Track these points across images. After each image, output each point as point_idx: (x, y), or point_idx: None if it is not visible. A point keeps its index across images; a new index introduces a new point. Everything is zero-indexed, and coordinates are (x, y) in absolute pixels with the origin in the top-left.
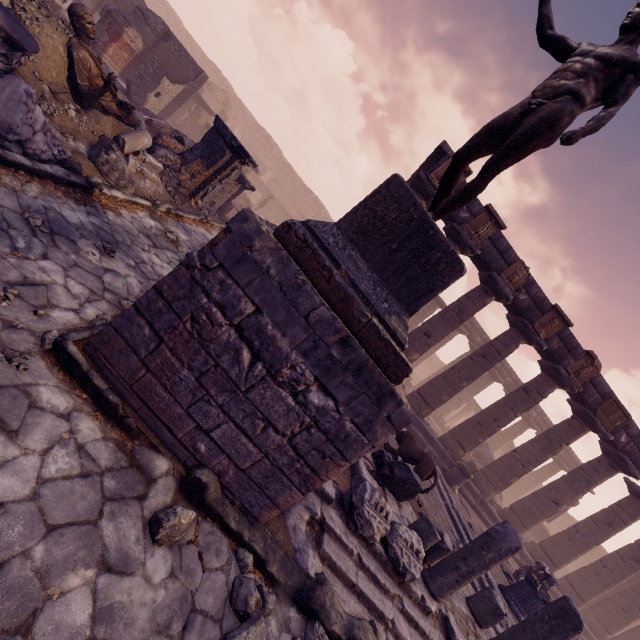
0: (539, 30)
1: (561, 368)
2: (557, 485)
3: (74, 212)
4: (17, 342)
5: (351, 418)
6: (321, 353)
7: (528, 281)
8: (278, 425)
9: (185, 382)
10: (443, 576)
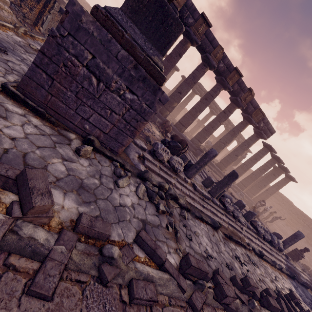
0: None
1: (238, 98)
2: (237, 149)
3: None
4: None
5: (145, 103)
6: (126, 74)
7: (223, 56)
8: (116, 111)
9: (71, 98)
10: (191, 171)
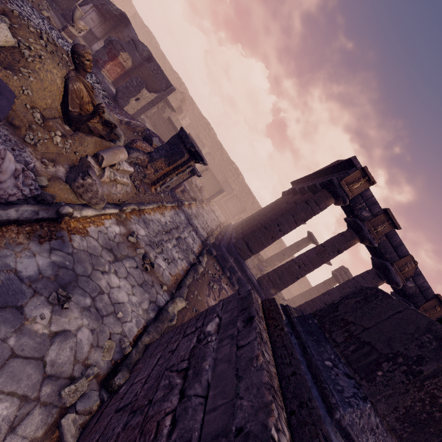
0: None
1: None
2: None
3: (33, 257)
4: None
5: None
6: None
7: (415, 272)
8: None
9: None
10: None
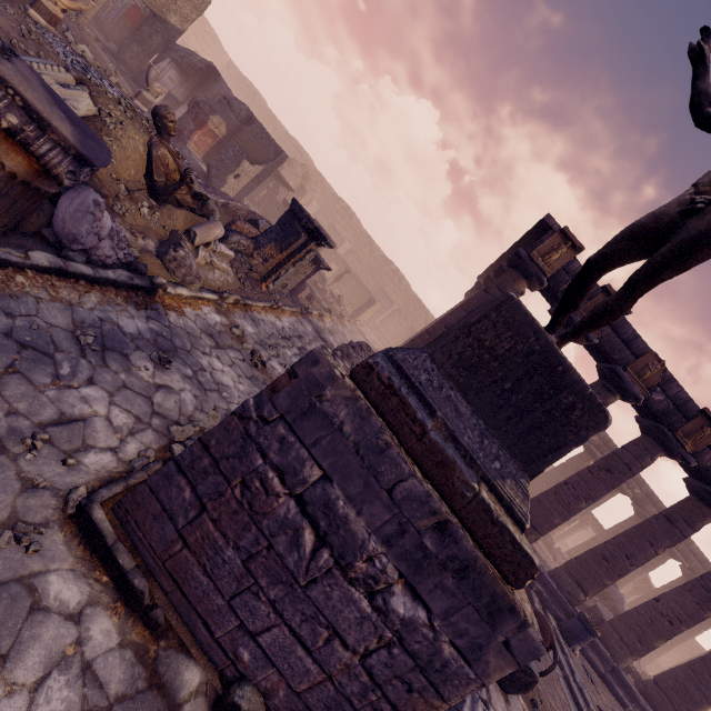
0: (694, 108)
1: None
2: None
3: (132, 319)
4: (34, 509)
5: (450, 638)
6: (409, 541)
7: (664, 377)
8: (347, 637)
9: (229, 564)
10: None
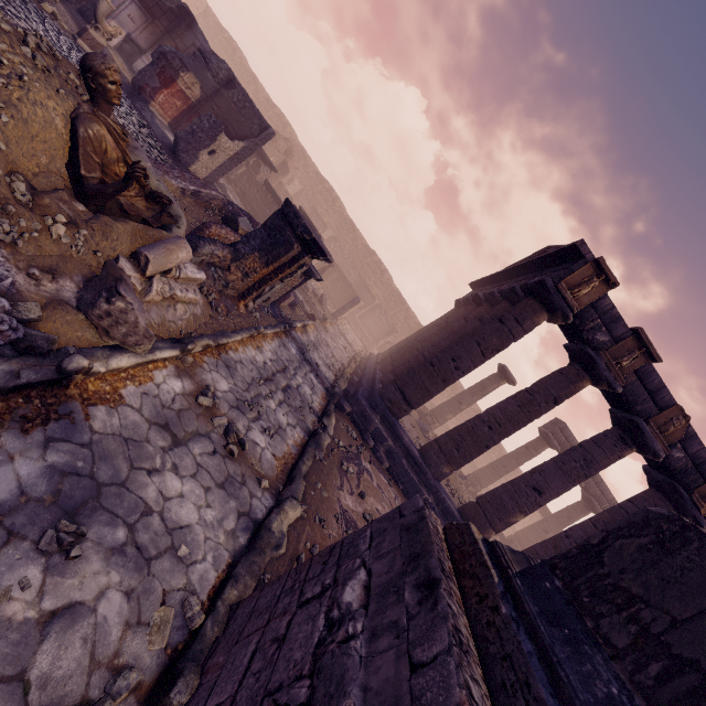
0: None
1: None
2: None
3: (8, 463)
4: None
5: None
6: None
7: (686, 433)
8: None
9: None
10: None
